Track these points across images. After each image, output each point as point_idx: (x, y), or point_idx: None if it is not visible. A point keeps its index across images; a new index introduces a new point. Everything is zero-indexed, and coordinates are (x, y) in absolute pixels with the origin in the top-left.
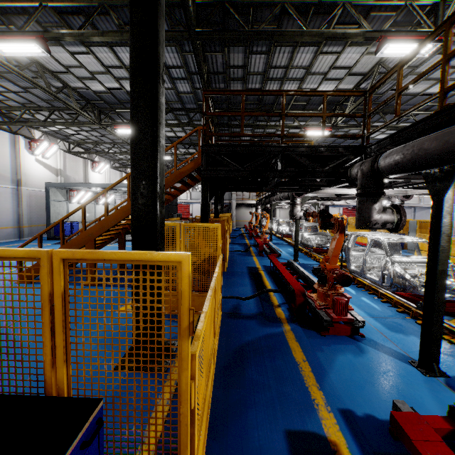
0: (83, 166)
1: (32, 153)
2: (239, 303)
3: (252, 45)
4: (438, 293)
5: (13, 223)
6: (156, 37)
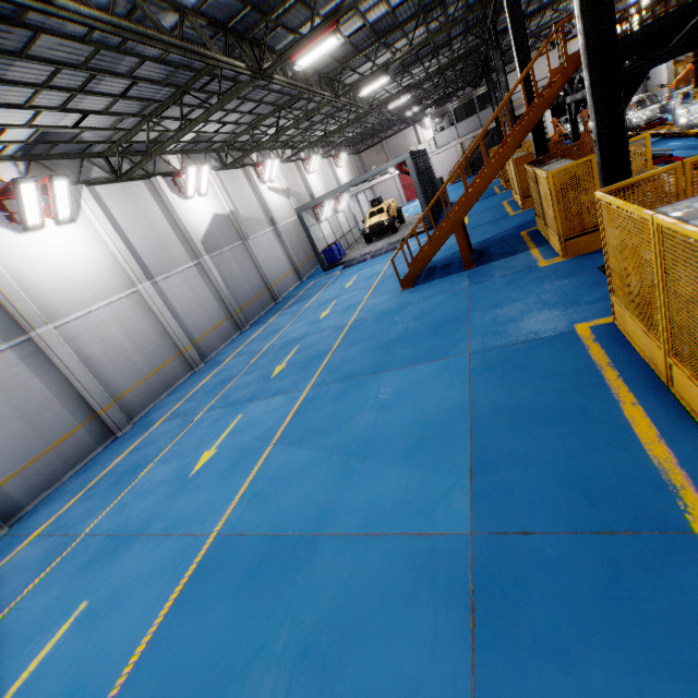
0: (298, 173)
1: (263, 183)
2: None
3: None
4: None
5: (289, 267)
6: None
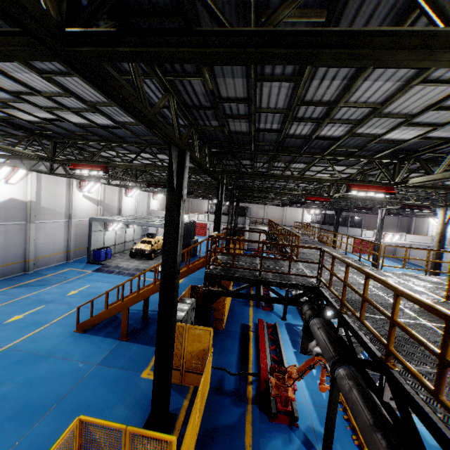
0: (118, 193)
1: (81, 191)
2: (224, 375)
3: (256, 159)
4: (331, 421)
5: (63, 249)
6: (176, 256)
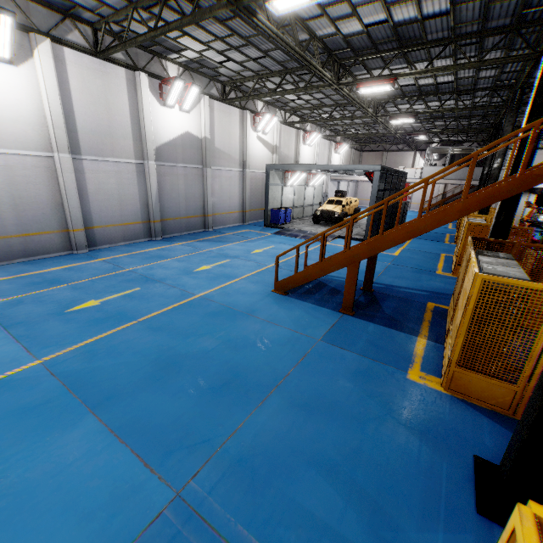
0: (295, 139)
1: (254, 130)
2: None
3: None
4: None
5: (238, 208)
6: None
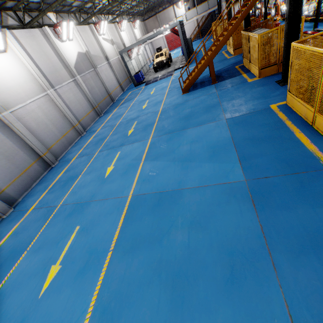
0: (116, 30)
1: (99, 35)
2: None
3: None
4: None
5: (117, 84)
6: None
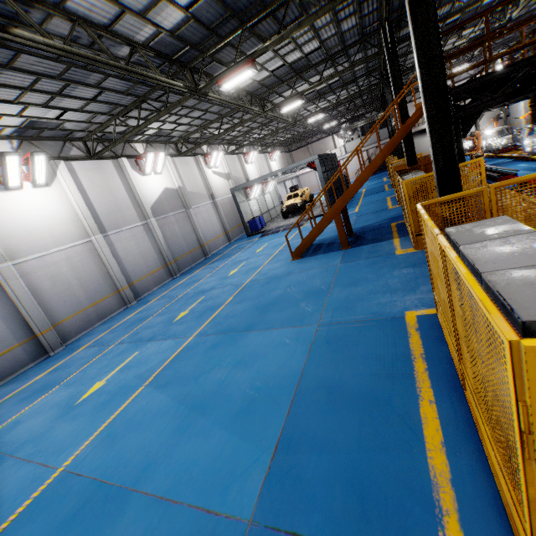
0: (239, 162)
1: (209, 168)
2: None
3: None
4: None
5: (221, 231)
6: (438, 26)
